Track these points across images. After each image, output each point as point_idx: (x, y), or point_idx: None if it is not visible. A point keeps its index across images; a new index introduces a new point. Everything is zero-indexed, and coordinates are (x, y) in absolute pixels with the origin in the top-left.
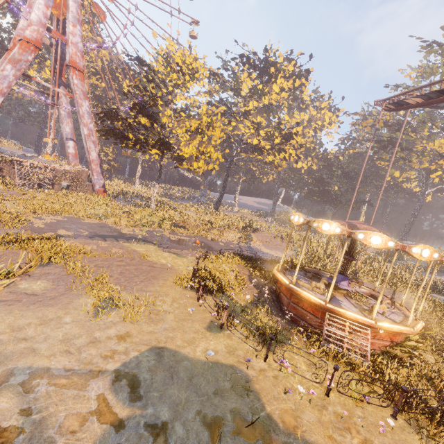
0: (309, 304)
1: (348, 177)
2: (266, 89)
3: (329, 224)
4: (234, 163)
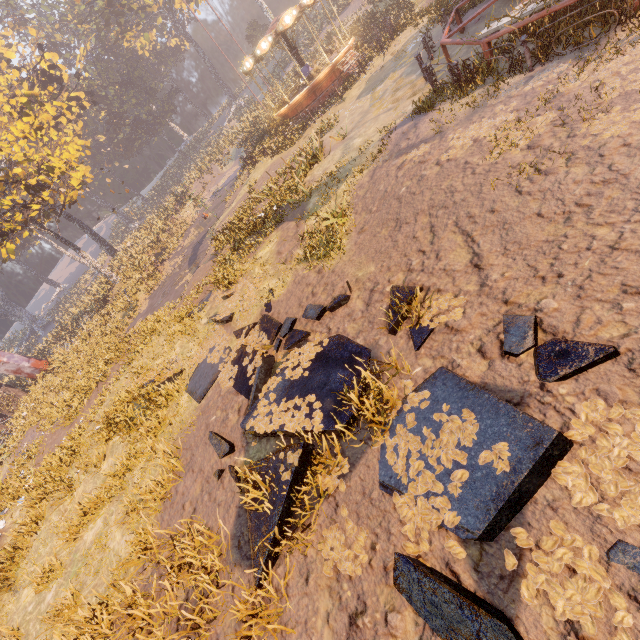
0: (326, 81)
1: (129, 84)
2: None
3: (287, 16)
4: None
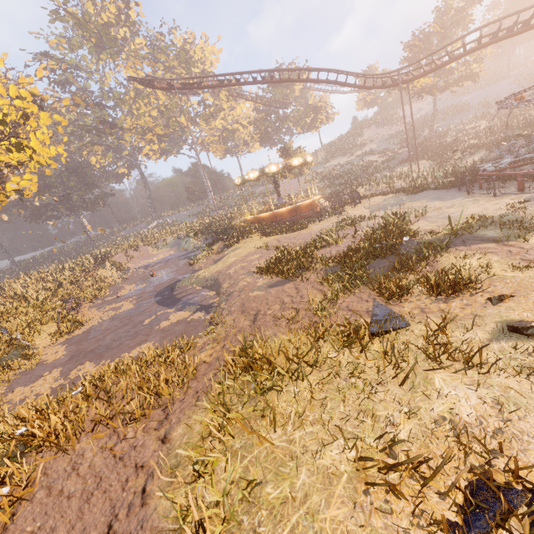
0: (305, 208)
1: (76, 172)
2: None
3: (296, 159)
4: None
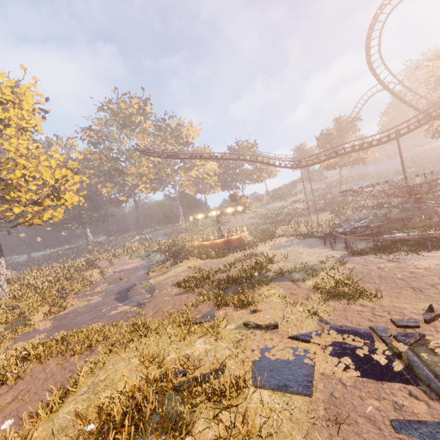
0: (235, 240)
1: (90, 199)
2: None
3: (230, 209)
4: None
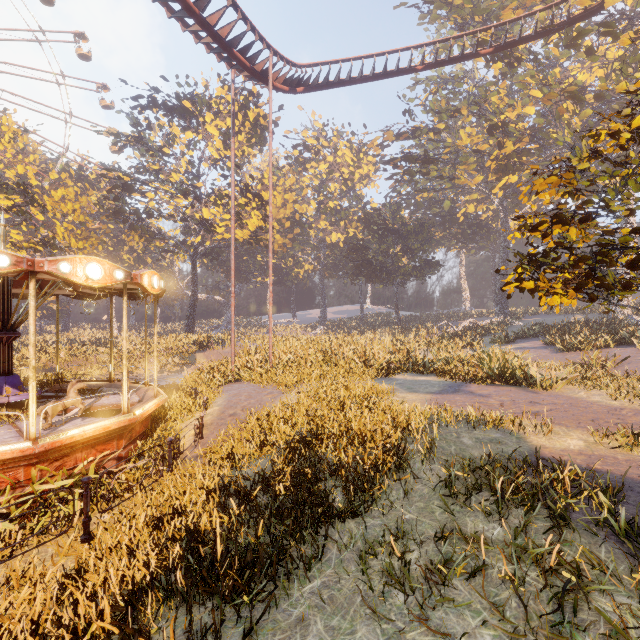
0: None
1: (390, 232)
2: (199, 135)
3: None
4: (199, 256)
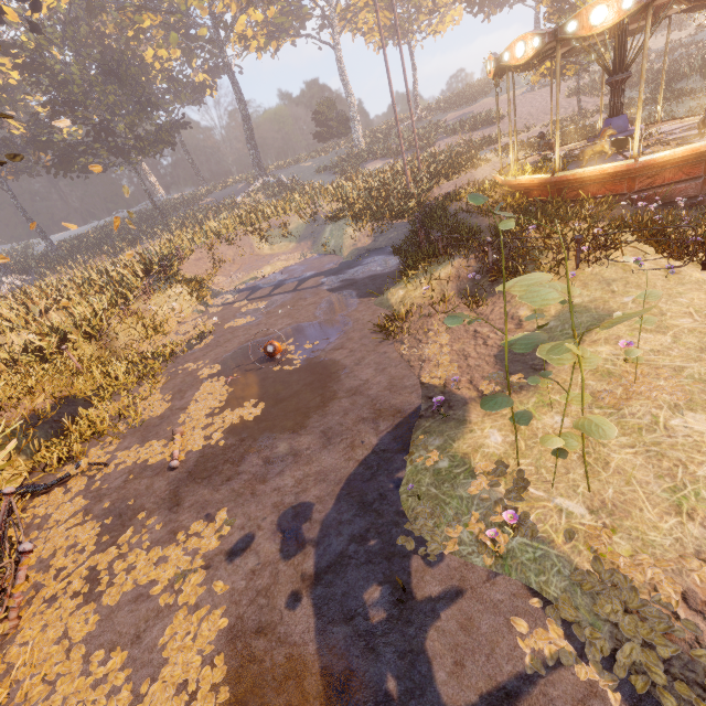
0: None
1: (115, 74)
2: None
3: None
4: None
